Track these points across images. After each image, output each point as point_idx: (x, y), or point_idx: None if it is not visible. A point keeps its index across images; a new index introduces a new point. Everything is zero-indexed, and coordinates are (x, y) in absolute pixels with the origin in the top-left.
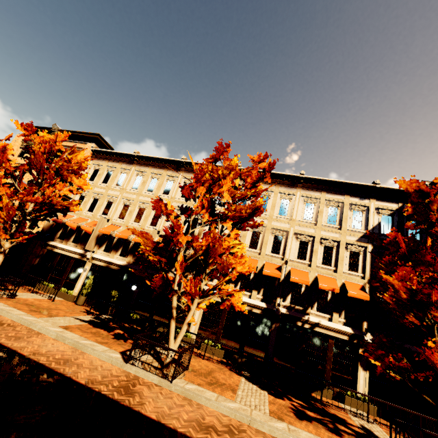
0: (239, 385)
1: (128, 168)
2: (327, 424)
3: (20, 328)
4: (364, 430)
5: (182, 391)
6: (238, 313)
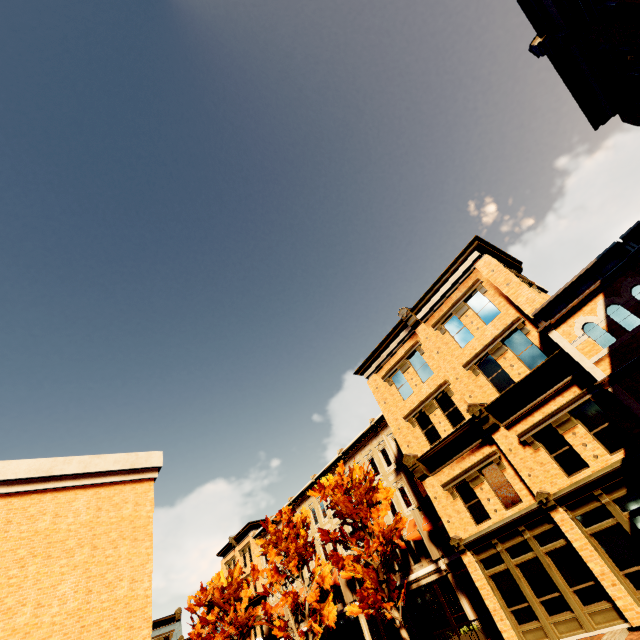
0: None
1: None
2: None
3: None
4: None
5: None
6: None
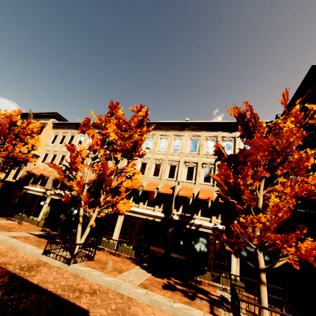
0: (129, 270)
1: (75, 132)
2: (188, 293)
3: None
4: (220, 298)
5: (74, 270)
6: (146, 223)
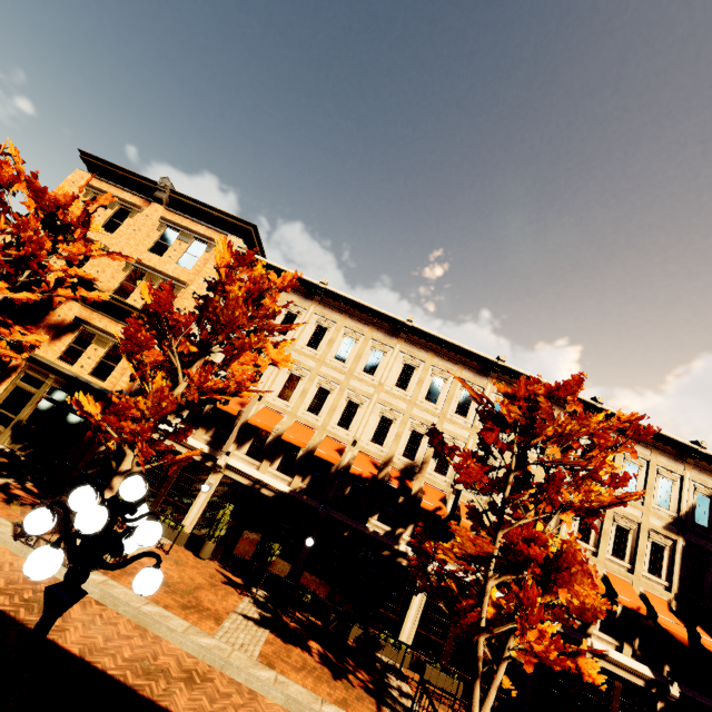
0: None
1: (302, 306)
2: None
3: (219, 680)
4: None
5: None
6: None
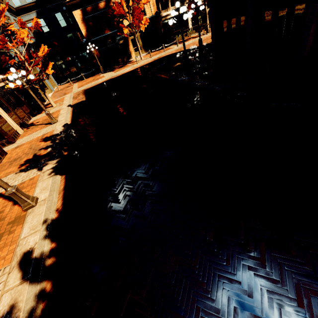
0: None
1: None
2: None
3: None
4: None
5: None
6: None
